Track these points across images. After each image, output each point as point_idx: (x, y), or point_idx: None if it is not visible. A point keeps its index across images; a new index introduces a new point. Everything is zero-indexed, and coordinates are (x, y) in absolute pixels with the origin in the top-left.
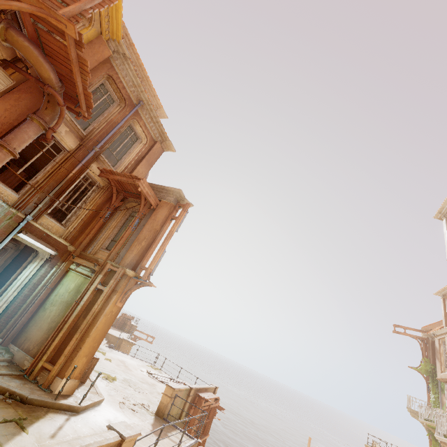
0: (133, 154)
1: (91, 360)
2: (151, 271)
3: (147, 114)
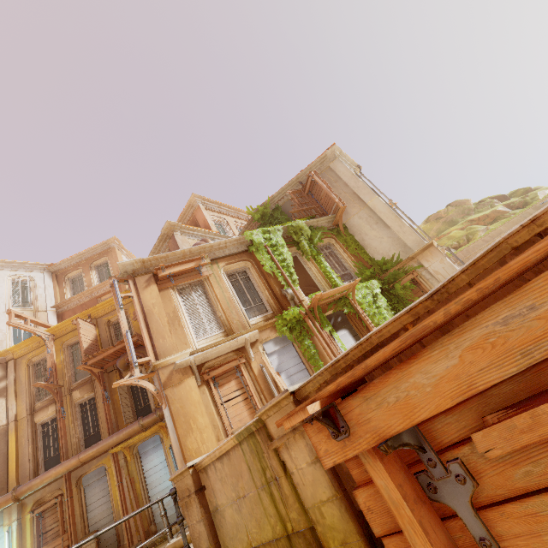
0: None
1: None
2: (131, 363)
3: None
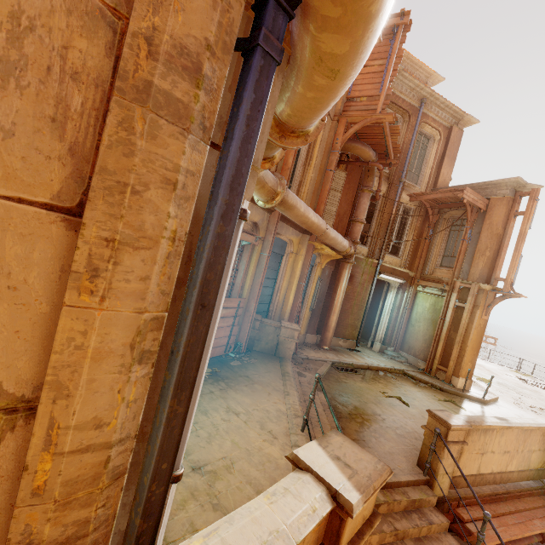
0: (430, 159)
1: (474, 365)
2: (512, 281)
3: (432, 107)
